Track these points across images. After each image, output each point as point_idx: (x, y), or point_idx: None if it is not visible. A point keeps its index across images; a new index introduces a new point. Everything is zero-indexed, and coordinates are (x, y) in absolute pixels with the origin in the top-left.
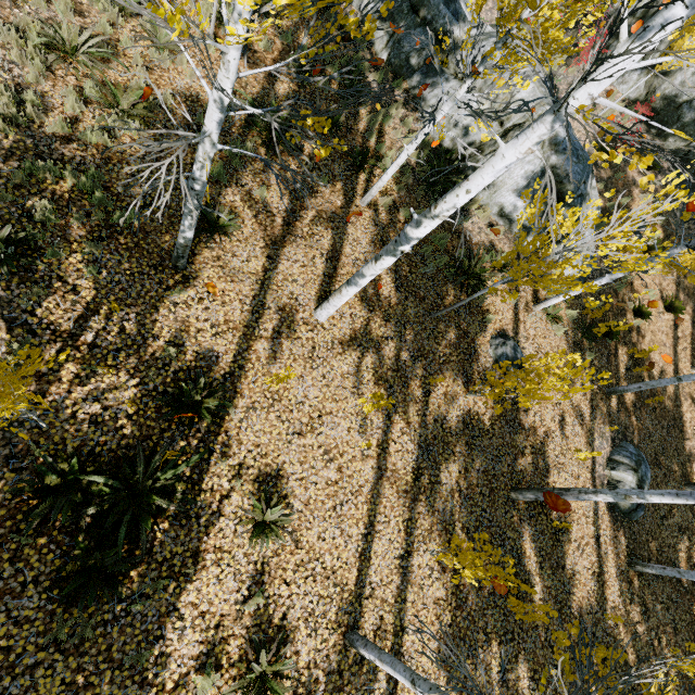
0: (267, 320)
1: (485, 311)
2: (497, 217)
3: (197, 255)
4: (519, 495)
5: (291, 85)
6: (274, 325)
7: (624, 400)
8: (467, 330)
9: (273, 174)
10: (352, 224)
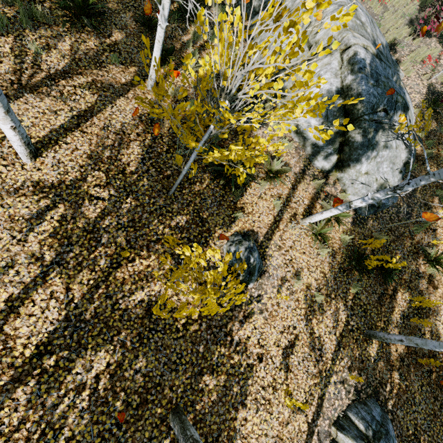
0: None
1: (239, 208)
2: (294, 134)
3: None
4: (172, 423)
5: None
6: None
7: (389, 349)
8: (206, 219)
9: (64, 42)
10: (126, 98)
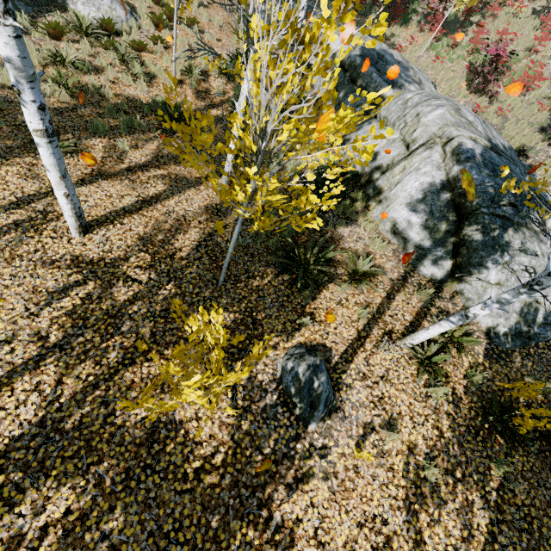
0: (19, 213)
1: (309, 313)
2: (391, 235)
3: (18, 157)
4: None
5: (225, 113)
6: (21, 218)
7: None
8: (260, 321)
9: (152, 143)
10: (197, 189)
